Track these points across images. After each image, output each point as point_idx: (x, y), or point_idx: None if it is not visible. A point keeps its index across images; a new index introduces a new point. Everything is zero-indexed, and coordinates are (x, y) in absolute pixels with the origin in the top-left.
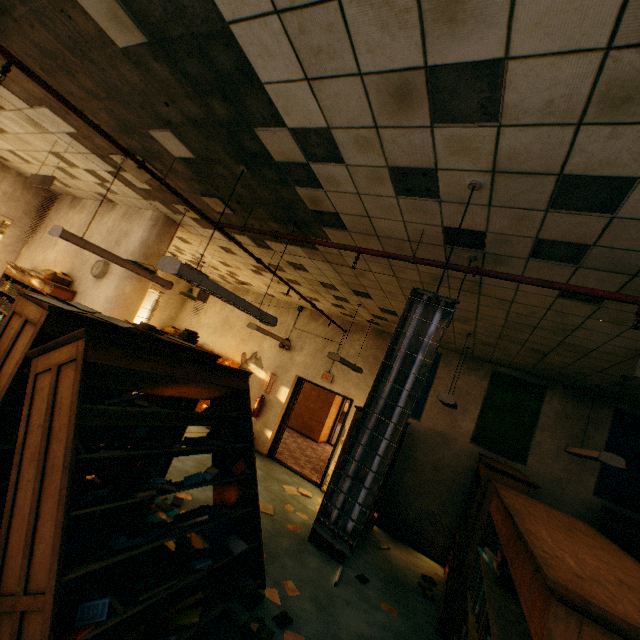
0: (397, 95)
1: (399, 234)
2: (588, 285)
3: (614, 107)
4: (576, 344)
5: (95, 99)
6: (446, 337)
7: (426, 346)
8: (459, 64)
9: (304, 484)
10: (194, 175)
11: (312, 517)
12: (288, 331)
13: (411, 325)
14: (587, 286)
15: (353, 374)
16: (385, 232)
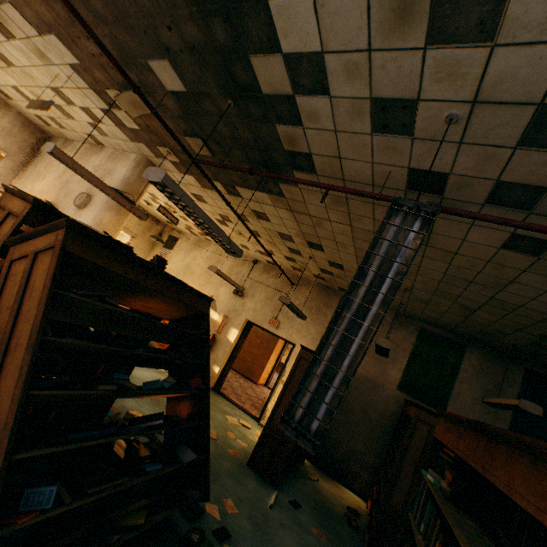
0: (399, 10)
1: (365, 177)
2: (534, 234)
3: None
4: (505, 300)
5: (102, 23)
6: None
7: (404, 253)
8: None
9: (244, 417)
10: (182, 112)
11: (251, 445)
12: (242, 280)
13: (389, 233)
14: (533, 235)
15: (297, 322)
16: (352, 175)
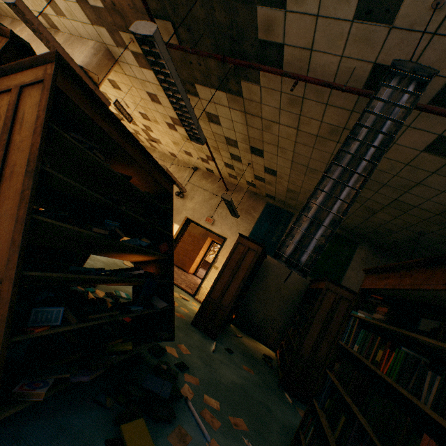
0: None
1: (328, 74)
2: None
3: None
4: (405, 201)
5: None
6: (305, 198)
7: (397, 113)
8: None
9: (183, 293)
10: None
11: (191, 312)
12: (183, 184)
13: (384, 96)
14: None
15: (229, 220)
16: (316, 71)
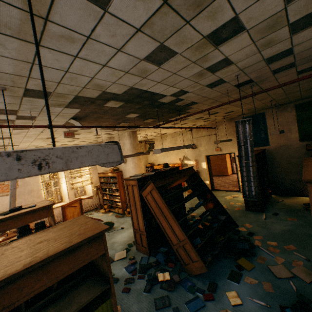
0: (199, 76)
1: (218, 94)
2: (306, 67)
3: (267, 46)
4: None
5: (108, 119)
6: (261, 106)
7: (248, 135)
8: (213, 64)
9: (232, 193)
10: (140, 118)
11: (243, 203)
12: (191, 141)
13: (240, 132)
14: (306, 68)
15: (228, 143)
16: (213, 97)
